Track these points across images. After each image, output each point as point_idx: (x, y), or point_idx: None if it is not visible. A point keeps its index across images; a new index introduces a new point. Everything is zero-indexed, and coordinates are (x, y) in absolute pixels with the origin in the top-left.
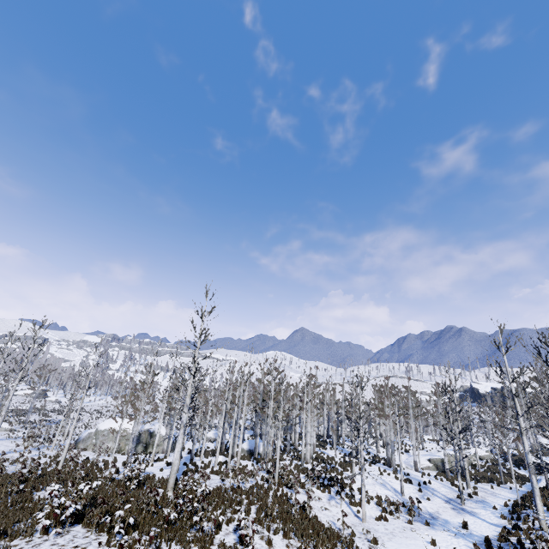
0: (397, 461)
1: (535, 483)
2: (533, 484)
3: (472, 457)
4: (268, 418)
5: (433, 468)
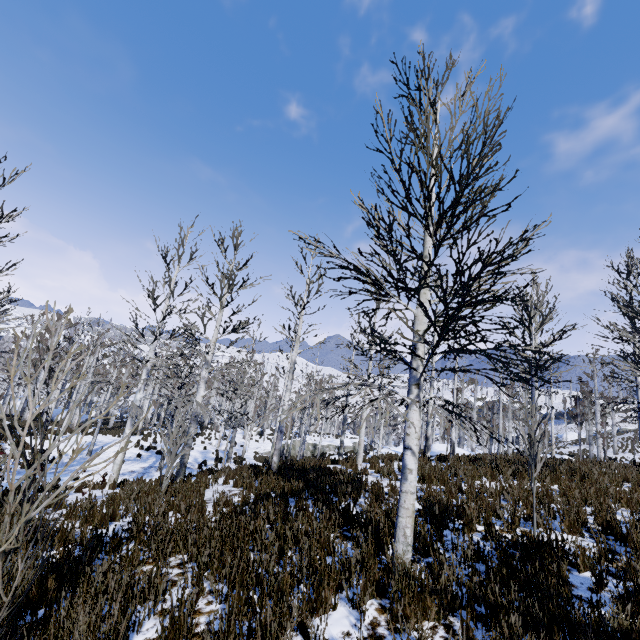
0: (251, 446)
1: (127, 427)
2: (126, 428)
3: (329, 447)
4: (41, 375)
5: None
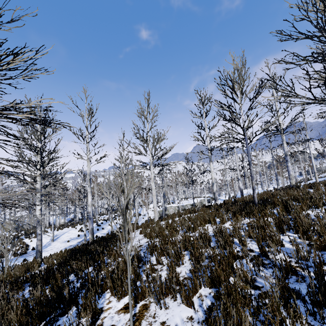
0: (149, 214)
1: None
2: None
3: (187, 205)
4: None
5: (158, 216)
